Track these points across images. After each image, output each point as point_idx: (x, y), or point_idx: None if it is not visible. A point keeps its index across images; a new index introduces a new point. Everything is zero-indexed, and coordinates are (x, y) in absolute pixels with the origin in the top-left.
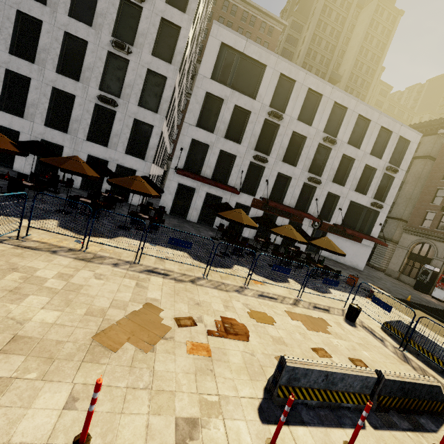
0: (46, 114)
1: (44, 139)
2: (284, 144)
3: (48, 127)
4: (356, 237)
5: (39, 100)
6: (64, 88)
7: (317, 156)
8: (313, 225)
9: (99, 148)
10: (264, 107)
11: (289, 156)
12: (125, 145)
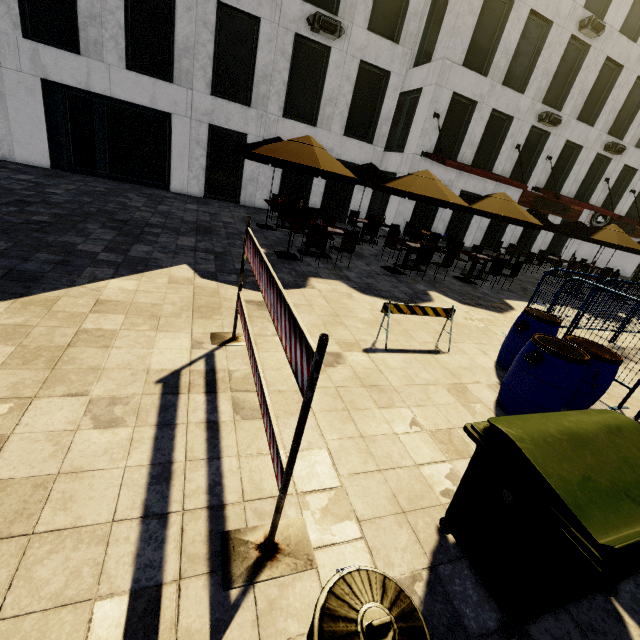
0: (211, 69)
1: (214, 123)
2: (587, 85)
3: (217, 98)
4: (638, 231)
5: (196, 38)
6: (238, 2)
7: (624, 102)
8: (594, 222)
9: (303, 130)
10: (576, 9)
11: (585, 107)
12: (345, 118)
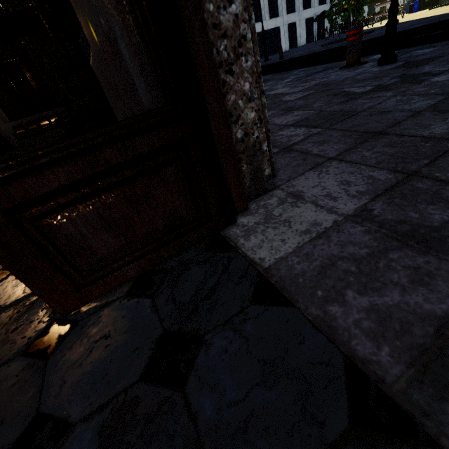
0: (285, 7)
1: (288, 23)
2: None
3: (288, 15)
4: None
5: None
6: None
7: None
8: None
9: (308, 11)
10: None
11: None
12: (317, 0)
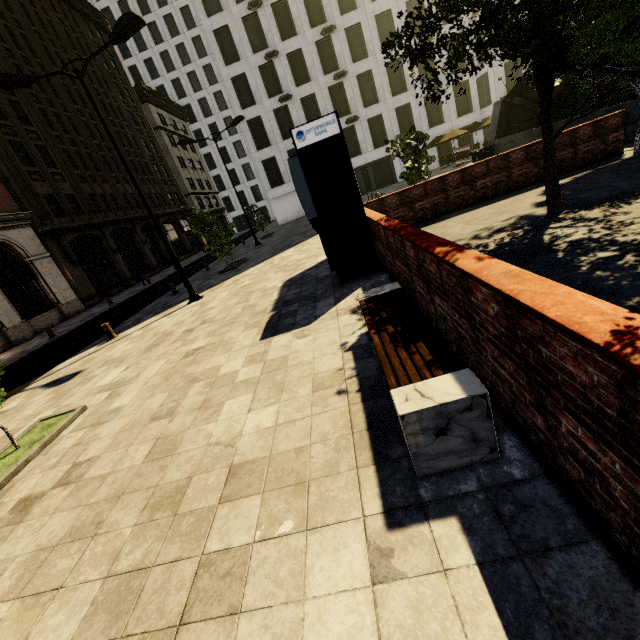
0: (399, 131)
1: None
2: None
3: None
4: None
5: (391, 125)
6: (401, 104)
7: None
8: None
9: (439, 128)
10: None
11: None
12: (455, 111)
